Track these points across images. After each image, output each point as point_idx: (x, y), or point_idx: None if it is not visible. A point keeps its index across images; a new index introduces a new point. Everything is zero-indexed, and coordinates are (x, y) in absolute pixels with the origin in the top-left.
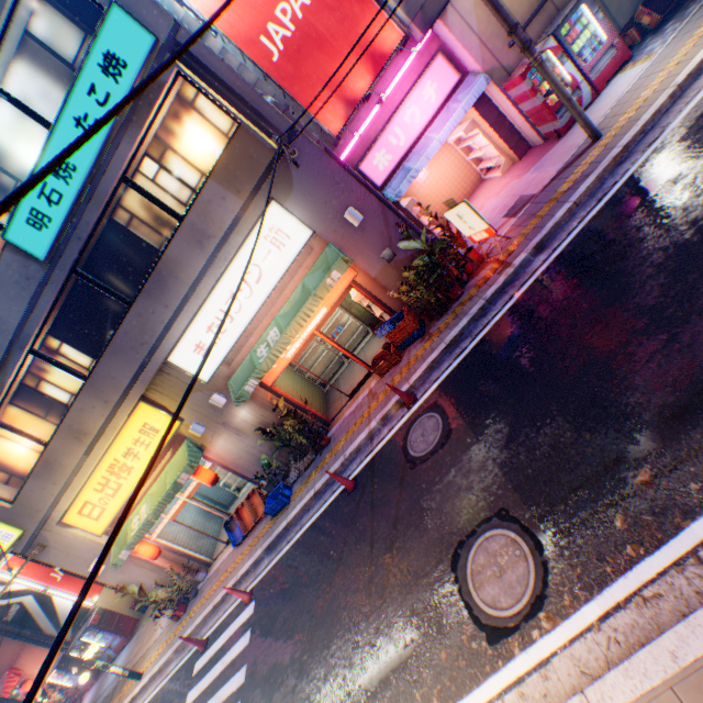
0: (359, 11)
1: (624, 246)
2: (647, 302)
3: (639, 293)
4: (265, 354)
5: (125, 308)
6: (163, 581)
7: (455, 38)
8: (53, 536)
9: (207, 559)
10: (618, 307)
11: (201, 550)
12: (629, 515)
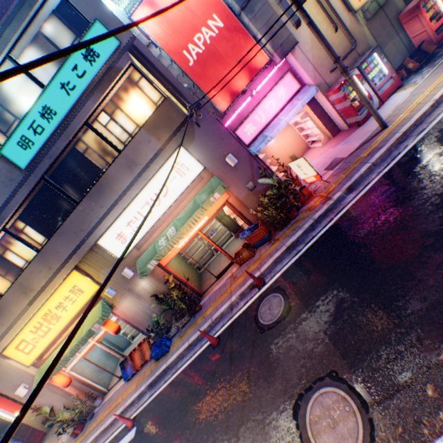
0: (244, 43)
1: (410, 191)
2: (431, 228)
3: (425, 222)
4: (164, 243)
5: (74, 205)
6: (69, 404)
7: (299, 64)
8: None
9: (103, 389)
10: (410, 230)
11: (100, 382)
12: (439, 386)
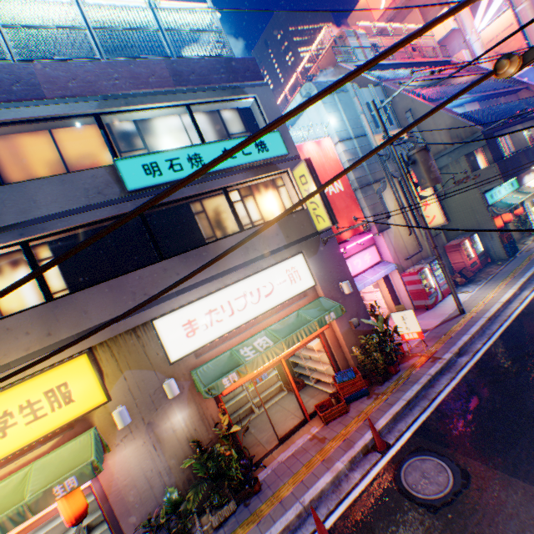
0: (354, 208)
1: None
2: None
3: None
4: (251, 354)
5: (143, 260)
6: None
7: (385, 243)
8: None
9: None
10: None
11: None
12: None
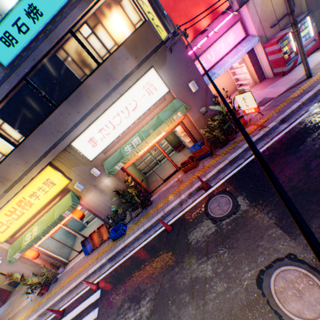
0: None
1: None
2: None
3: None
4: (130, 150)
5: (50, 109)
6: (36, 272)
7: (249, 16)
8: None
9: (65, 260)
10: None
11: (62, 255)
12: None
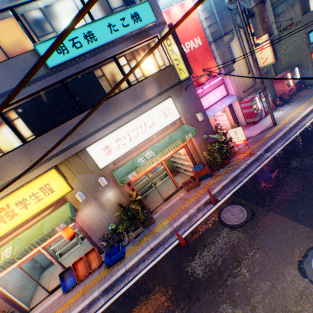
0: (209, 58)
1: (311, 151)
2: None
3: None
4: (143, 161)
5: (73, 113)
6: None
7: (230, 82)
8: None
9: (26, 307)
10: None
11: (22, 300)
12: None
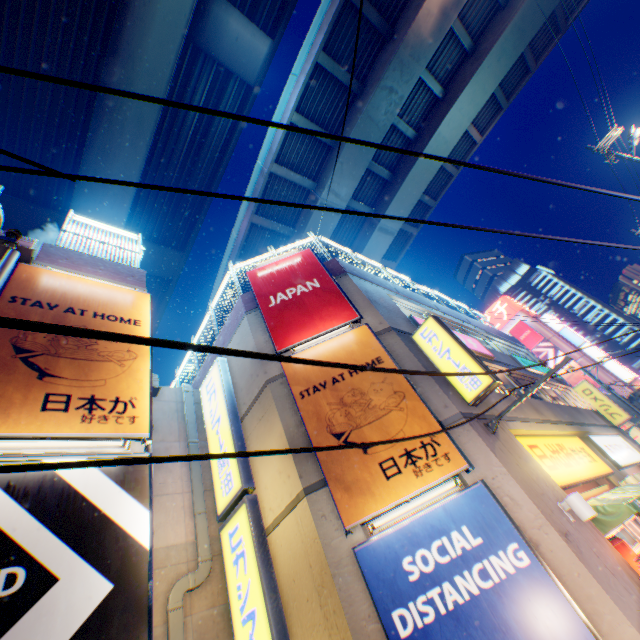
0: None
1: None
2: None
3: None
4: None
5: None
6: None
7: None
8: (500, 432)
9: None
10: None
11: None
12: None
